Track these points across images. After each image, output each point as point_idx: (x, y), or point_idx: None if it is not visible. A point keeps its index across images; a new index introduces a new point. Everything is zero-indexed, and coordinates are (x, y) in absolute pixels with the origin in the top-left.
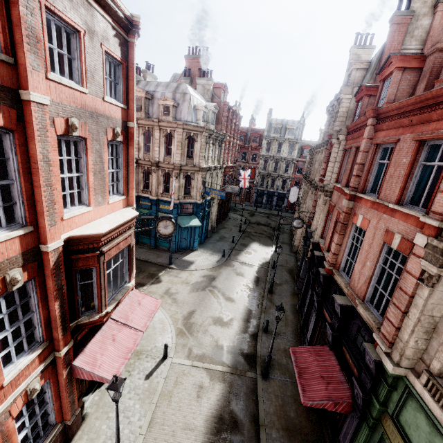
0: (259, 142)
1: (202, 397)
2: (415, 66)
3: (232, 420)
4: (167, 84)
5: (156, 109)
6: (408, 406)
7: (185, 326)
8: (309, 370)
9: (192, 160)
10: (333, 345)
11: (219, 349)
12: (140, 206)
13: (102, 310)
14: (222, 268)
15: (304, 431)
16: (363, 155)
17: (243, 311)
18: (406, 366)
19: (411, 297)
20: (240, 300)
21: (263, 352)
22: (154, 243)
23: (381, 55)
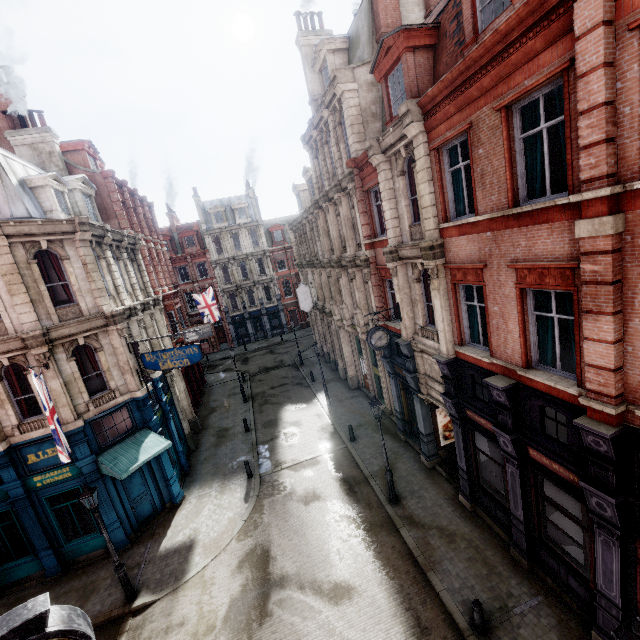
0: (200, 244)
1: None
2: None
3: None
4: None
5: None
6: None
7: None
8: None
9: (73, 307)
10: None
11: None
12: None
13: None
14: (267, 509)
15: None
16: (608, 75)
17: (390, 604)
18: None
19: None
20: (362, 574)
21: None
22: (54, 562)
23: (372, 9)
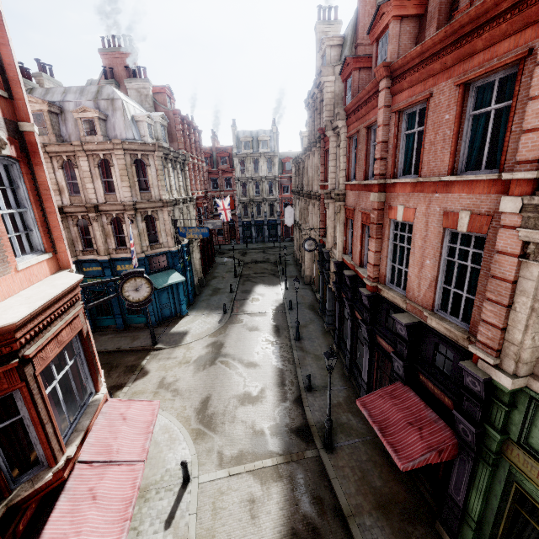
0: (230, 163)
1: (259, 515)
2: (413, 12)
3: (310, 528)
4: (80, 88)
5: (72, 128)
6: None
7: (202, 423)
8: (390, 421)
9: (148, 193)
10: (406, 377)
11: (259, 436)
12: (86, 275)
13: (55, 460)
14: (228, 328)
15: (399, 498)
16: (384, 130)
17: (273, 373)
18: (525, 374)
19: (514, 284)
20: (265, 361)
21: (316, 418)
22: (121, 322)
23: (356, 24)
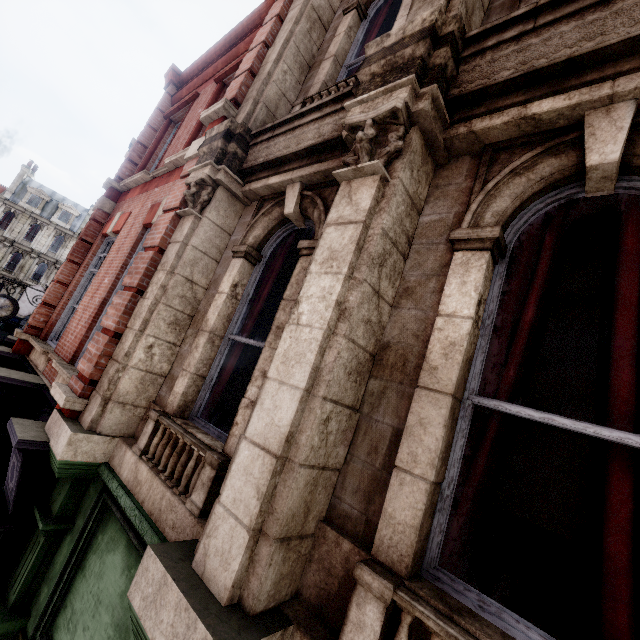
0: None
1: None
2: None
3: None
4: None
5: None
6: (92, 556)
7: None
8: None
9: None
10: None
11: None
12: None
13: None
14: None
15: None
16: (148, 131)
17: None
18: (115, 430)
19: (159, 253)
20: None
21: None
22: None
23: None
